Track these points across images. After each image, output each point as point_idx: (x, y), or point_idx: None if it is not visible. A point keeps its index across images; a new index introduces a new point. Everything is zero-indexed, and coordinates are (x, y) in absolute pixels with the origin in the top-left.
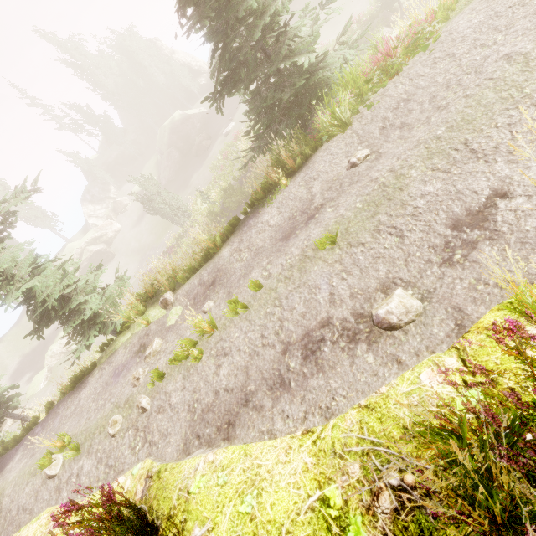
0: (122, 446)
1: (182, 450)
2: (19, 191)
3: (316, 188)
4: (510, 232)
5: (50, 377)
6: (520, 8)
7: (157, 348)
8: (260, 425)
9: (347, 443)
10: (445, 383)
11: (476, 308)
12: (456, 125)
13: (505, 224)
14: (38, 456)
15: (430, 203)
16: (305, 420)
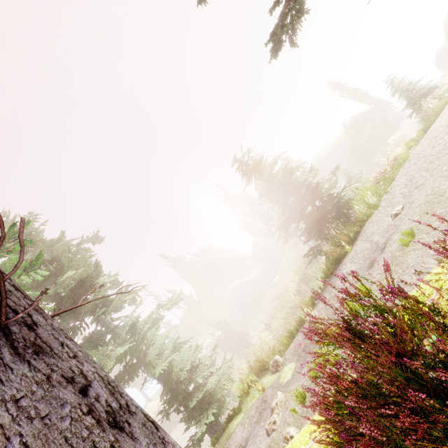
0: None
1: None
2: (169, 302)
3: (375, 238)
4: None
5: None
6: (447, 128)
7: (282, 399)
8: None
9: None
10: None
11: None
12: None
13: None
14: None
15: None
16: None
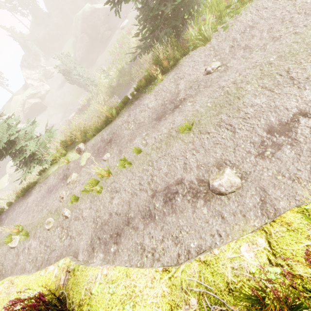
0: (54, 236)
1: (89, 244)
2: None
3: (181, 85)
4: (304, 142)
5: (11, 179)
6: None
7: (74, 179)
8: (135, 239)
9: (190, 284)
10: (256, 258)
11: (274, 191)
12: (284, 55)
13: (302, 136)
14: (4, 233)
15: (256, 112)
16: (162, 242)
